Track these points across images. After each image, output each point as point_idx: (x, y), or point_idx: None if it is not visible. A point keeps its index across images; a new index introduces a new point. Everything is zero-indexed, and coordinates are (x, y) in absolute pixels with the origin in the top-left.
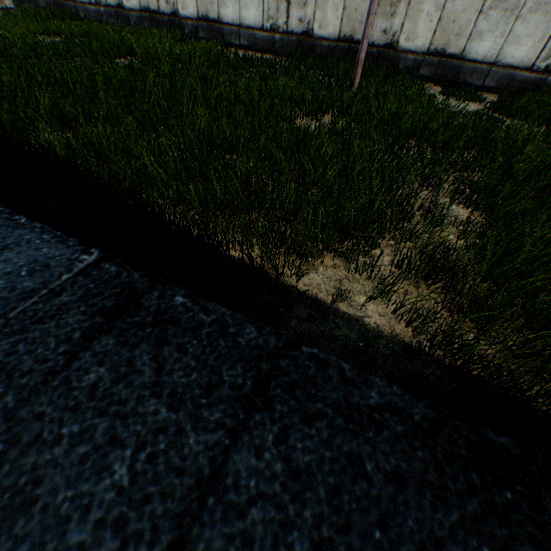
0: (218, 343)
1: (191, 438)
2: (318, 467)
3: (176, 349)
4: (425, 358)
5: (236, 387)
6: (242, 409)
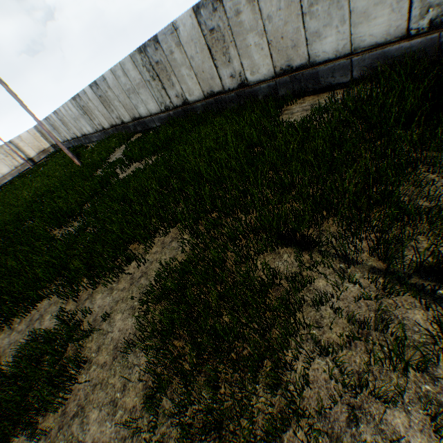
0: None
1: None
2: None
3: None
4: None
5: None
6: None
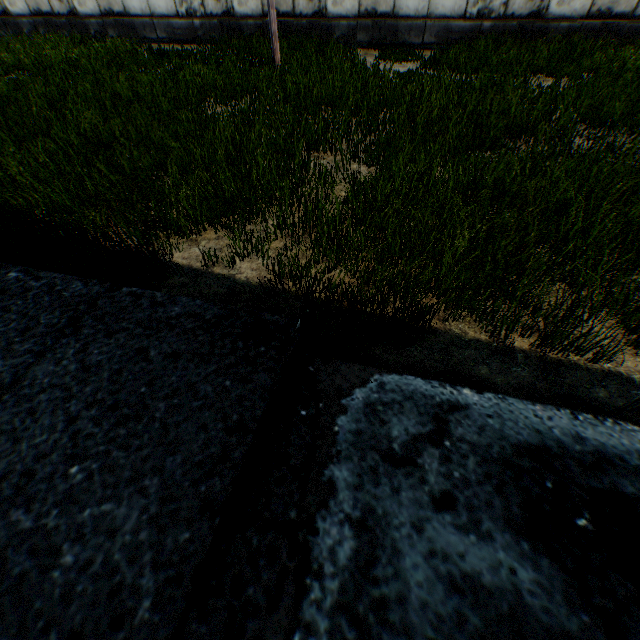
0: (43, 300)
1: (0, 364)
2: (108, 361)
3: (1, 311)
4: (286, 296)
5: (51, 326)
6: (52, 338)
